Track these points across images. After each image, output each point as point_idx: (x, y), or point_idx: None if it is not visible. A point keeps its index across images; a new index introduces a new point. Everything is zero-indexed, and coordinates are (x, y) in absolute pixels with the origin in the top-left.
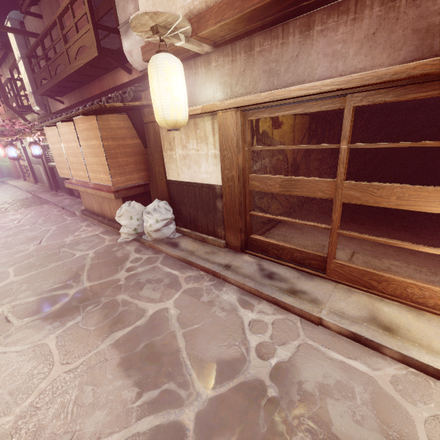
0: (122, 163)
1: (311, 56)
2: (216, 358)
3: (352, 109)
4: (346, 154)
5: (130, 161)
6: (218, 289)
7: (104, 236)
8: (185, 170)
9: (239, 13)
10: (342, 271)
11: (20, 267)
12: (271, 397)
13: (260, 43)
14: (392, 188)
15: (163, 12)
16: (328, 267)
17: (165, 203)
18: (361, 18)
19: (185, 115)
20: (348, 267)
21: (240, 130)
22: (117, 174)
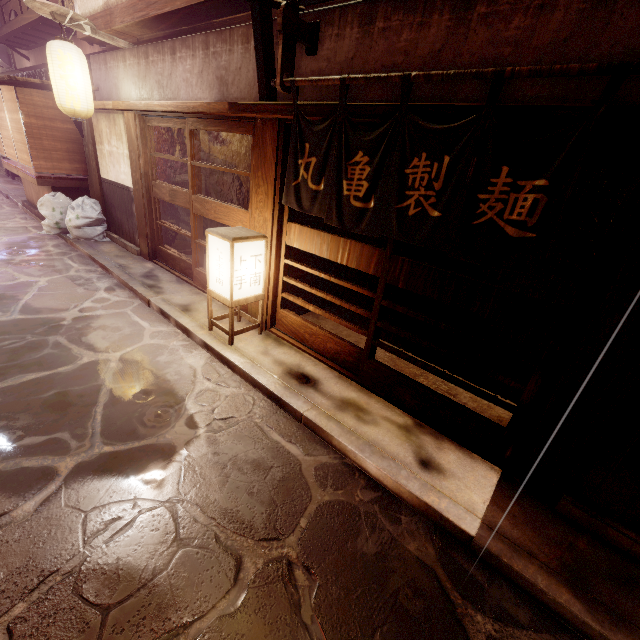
0: (49, 148)
1: (177, 78)
2: (45, 306)
3: (190, 131)
4: (192, 170)
5: (60, 147)
6: (99, 279)
7: (33, 229)
8: (112, 168)
9: (133, 20)
10: (199, 278)
11: None
12: (62, 324)
13: (152, 54)
14: (212, 203)
15: (50, 4)
16: (194, 275)
17: (93, 202)
18: (196, 56)
19: (87, 107)
20: (202, 274)
21: (140, 134)
22: (40, 157)
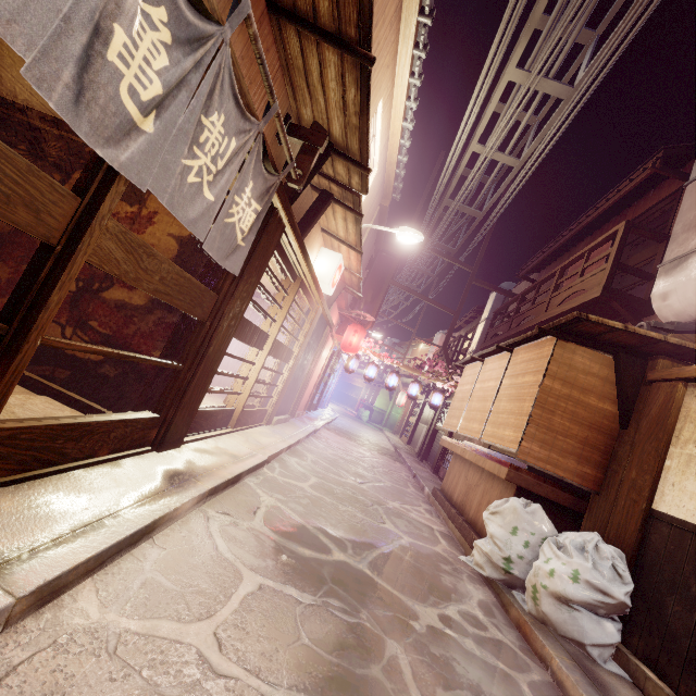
0: (557, 428)
1: None
2: None
3: None
4: None
5: (574, 431)
6: None
7: (440, 537)
8: None
9: None
10: None
11: (323, 484)
12: None
13: None
14: None
15: None
16: None
17: (617, 555)
18: None
19: None
20: None
21: None
22: (536, 438)
